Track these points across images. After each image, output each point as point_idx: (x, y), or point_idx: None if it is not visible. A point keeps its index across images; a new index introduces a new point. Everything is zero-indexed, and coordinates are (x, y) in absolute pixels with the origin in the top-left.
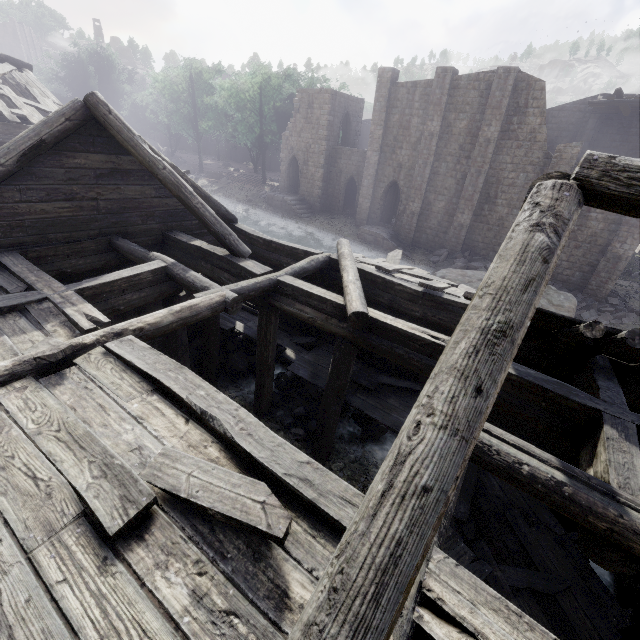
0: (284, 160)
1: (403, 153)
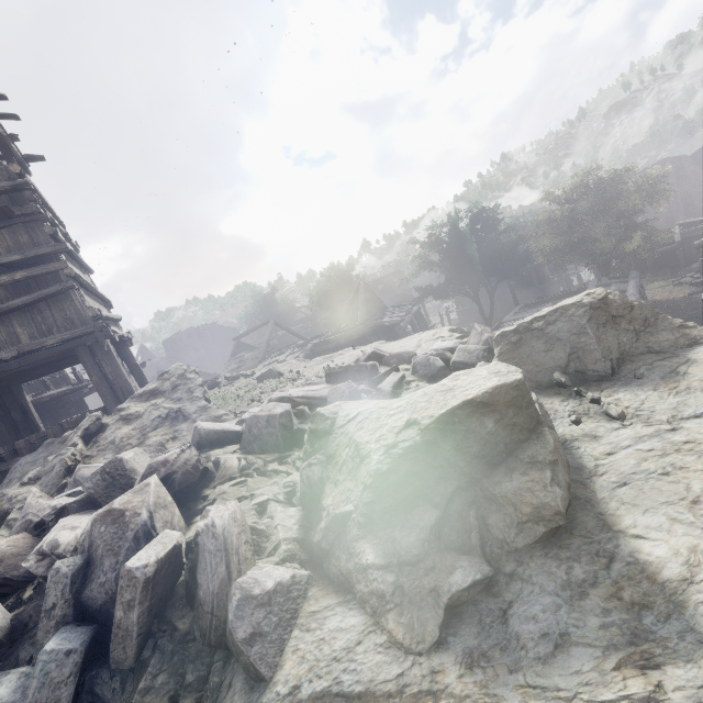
0: None
1: None
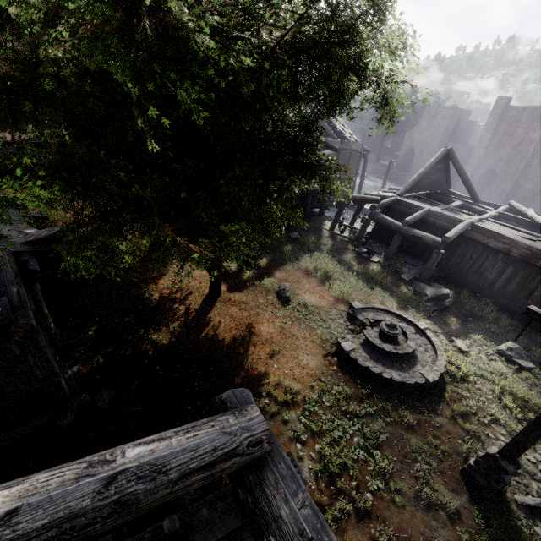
0: (403, 149)
1: (504, 151)
